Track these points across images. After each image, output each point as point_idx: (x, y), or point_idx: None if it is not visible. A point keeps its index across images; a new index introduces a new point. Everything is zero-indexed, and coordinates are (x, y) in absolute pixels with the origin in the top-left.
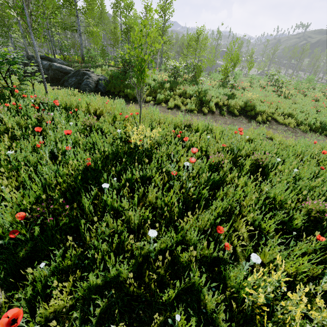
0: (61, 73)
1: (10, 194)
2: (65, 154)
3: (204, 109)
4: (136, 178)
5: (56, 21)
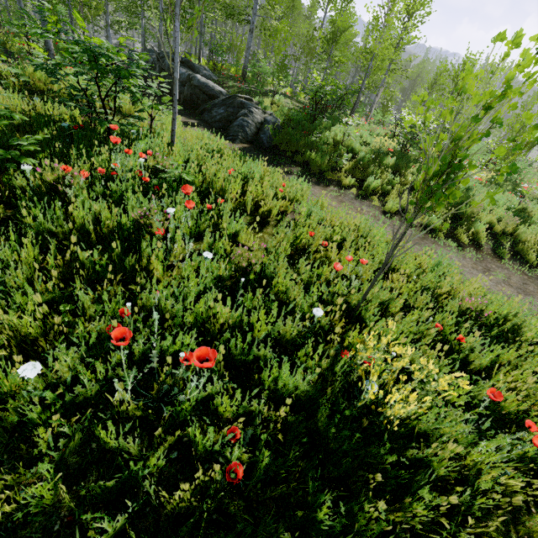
0: (203, 96)
1: None
2: (175, 356)
3: (459, 233)
4: None
5: None
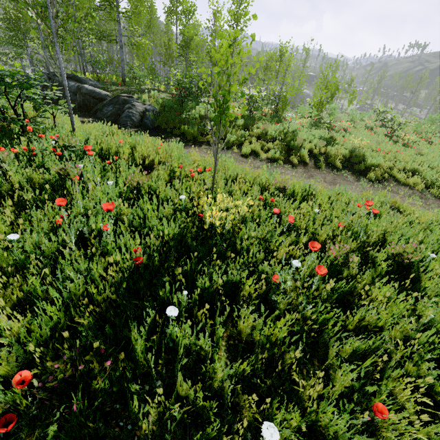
0: (93, 100)
1: (9, 312)
2: (99, 234)
3: (292, 158)
4: (213, 282)
5: (90, 27)
